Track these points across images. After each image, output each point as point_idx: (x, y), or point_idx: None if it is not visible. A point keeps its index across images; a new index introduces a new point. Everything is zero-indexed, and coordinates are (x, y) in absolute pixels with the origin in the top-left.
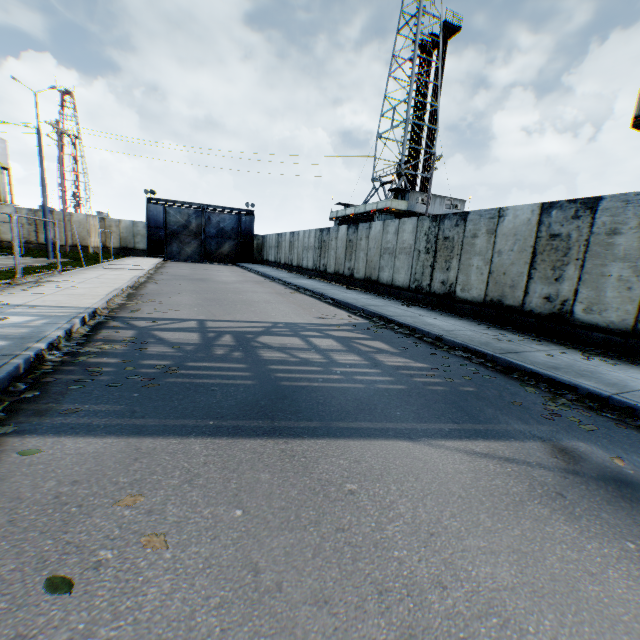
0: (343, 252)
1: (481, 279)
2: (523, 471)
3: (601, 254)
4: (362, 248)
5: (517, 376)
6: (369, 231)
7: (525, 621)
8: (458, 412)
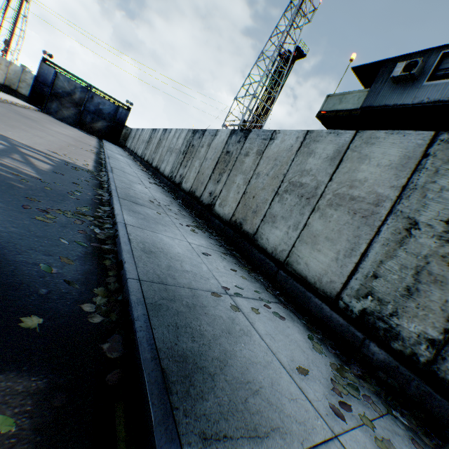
0: (155, 147)
1: (194, 176)
2: None
3: (238, 168)
4: (162, 145)
5: (104, 208)
6: (169, 134)
7: None
8: None
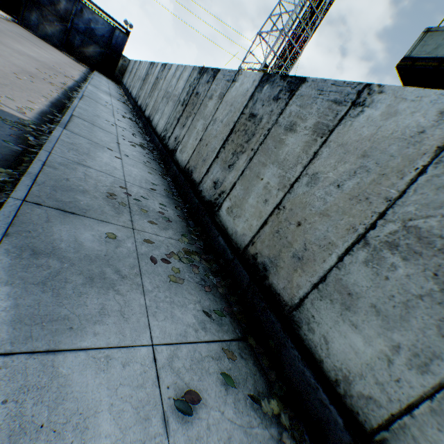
0: (150, 88)
1: (194, 144)
2: None
3: (270, 151)
4: (159, 87)
5: None
6: (168, 72)
7: None
8: None
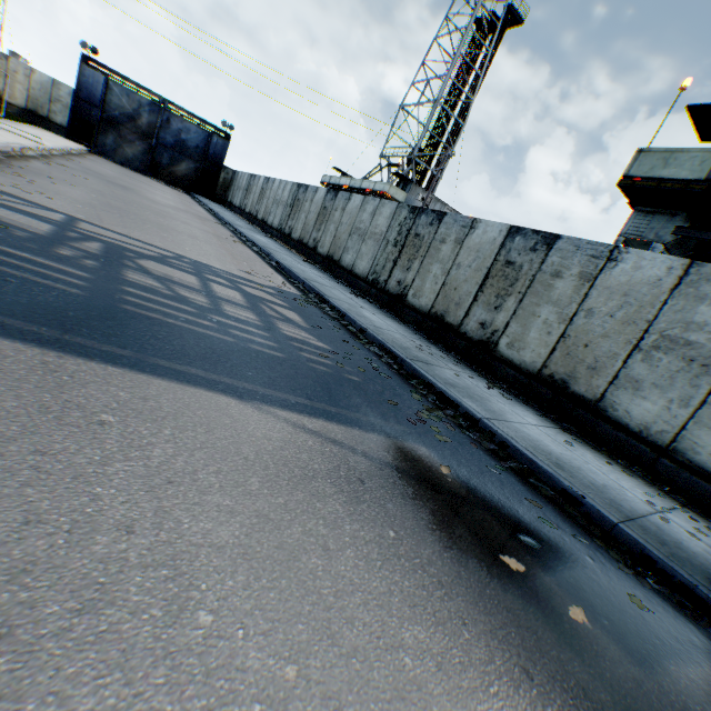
0: (314, 219)
1: (434, 289)
2: (342, 455)
3: (540, 293)
4: (334, 220)
5: (415, 383)
6: (347, 203)
7: (204, 579)
8: (322, 392)
